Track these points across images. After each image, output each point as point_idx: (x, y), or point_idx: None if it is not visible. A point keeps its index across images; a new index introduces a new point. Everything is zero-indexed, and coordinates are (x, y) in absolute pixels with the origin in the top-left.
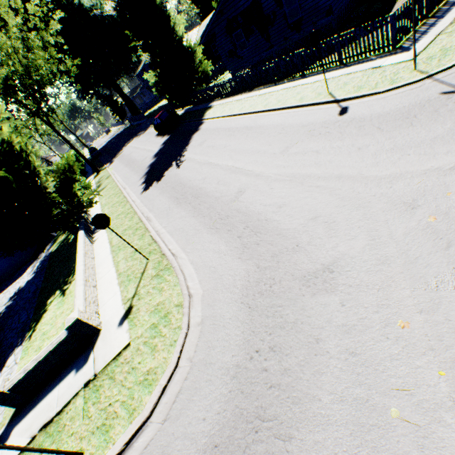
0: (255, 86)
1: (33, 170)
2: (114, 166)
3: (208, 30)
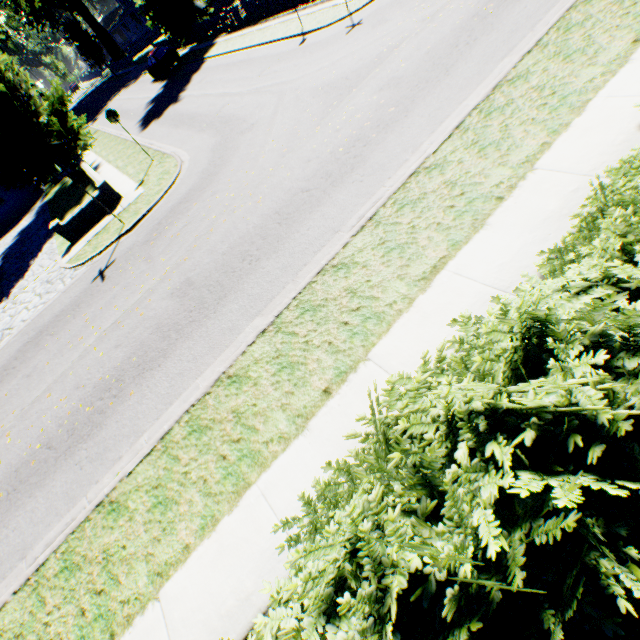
0: (260, 19)
1: (26, 93)
2: (100, 122)
3: None
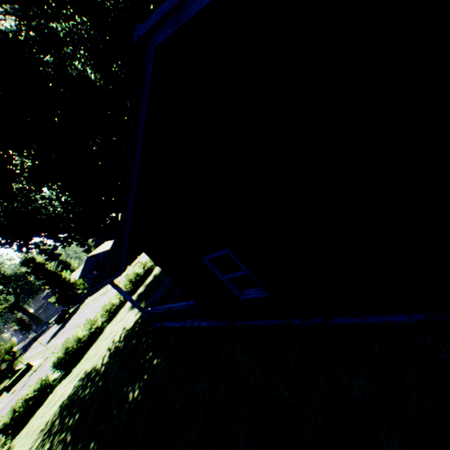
0: (100, 289)
1: None
2: (25, 355)
3: (82, 273)
